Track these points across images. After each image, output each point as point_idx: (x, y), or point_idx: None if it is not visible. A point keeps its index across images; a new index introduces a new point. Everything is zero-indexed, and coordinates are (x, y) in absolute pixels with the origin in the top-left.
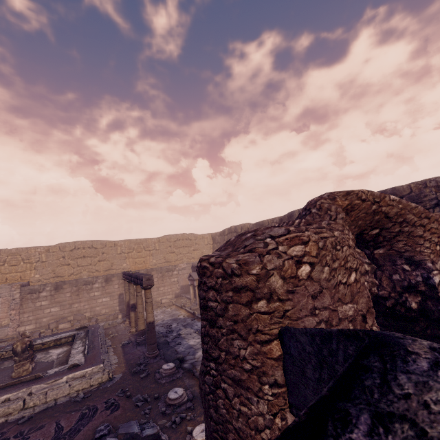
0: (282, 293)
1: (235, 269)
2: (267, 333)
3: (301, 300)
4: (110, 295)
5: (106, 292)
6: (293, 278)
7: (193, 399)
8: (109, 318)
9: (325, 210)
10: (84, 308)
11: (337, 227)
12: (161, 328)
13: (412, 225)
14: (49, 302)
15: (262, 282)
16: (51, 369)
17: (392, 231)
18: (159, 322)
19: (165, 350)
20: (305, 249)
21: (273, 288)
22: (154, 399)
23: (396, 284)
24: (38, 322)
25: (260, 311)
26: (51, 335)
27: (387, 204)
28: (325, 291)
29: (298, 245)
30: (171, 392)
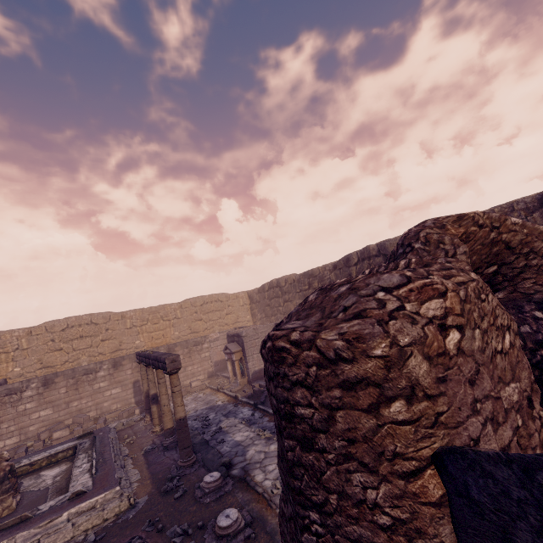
0: (430, 384)
1: (341, 349)
2: (413, 458)
3: (457, 391)
4: (121, 384)
5: (115, 381)
6: (442, 355)
7: (252, 522)
8: (123, 416)
9: (435, 244)
10: (86, 406)
11: (462, 267)
12: (195, 421)
13: (541, 255)
14: (36, 403)
15: (396, 370)
16: (44, 501)
17: (516, 266)
18: (191, 414)
19: (204, 454)
20: (446, 305)
21: (414, 377)
22: (197, 530)
23: (526, 339)
24: (22, 432)
25: (397, 420)
26: (43, 449)
27: (508, 230)
28: (482, 370)
29: (434, 298)
30: (221, 516)
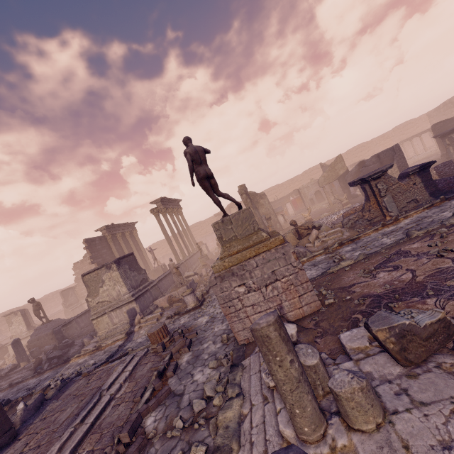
0: None
1: None
2: None
3: None
4: None
5: None
6: None
7: None
8: None
9: None
10: None
11: None
12: None
13: None
14: None
15: None
16: None
17: None
18: None
19: None
20: None
21: None
22: None
23: None
24: None
25: None
26: None
27: None
28: None
29: None
30: None
